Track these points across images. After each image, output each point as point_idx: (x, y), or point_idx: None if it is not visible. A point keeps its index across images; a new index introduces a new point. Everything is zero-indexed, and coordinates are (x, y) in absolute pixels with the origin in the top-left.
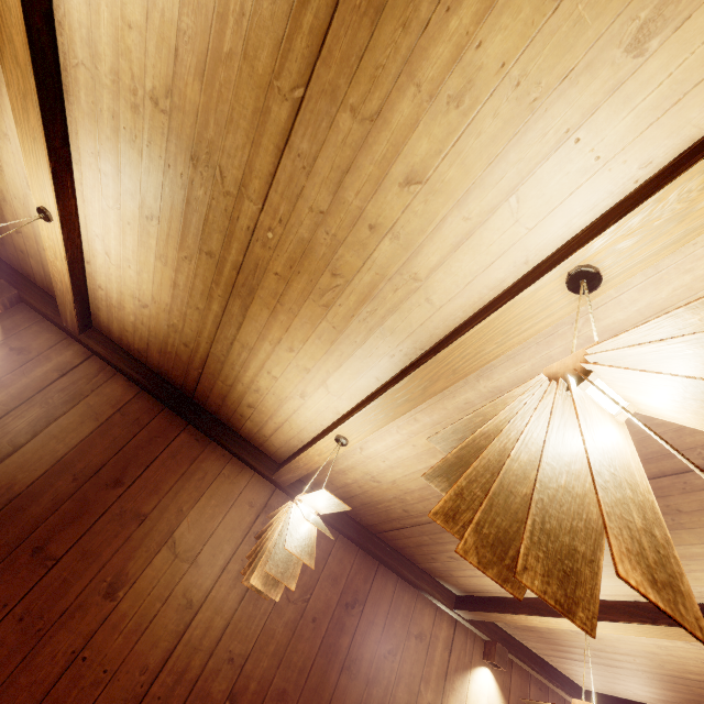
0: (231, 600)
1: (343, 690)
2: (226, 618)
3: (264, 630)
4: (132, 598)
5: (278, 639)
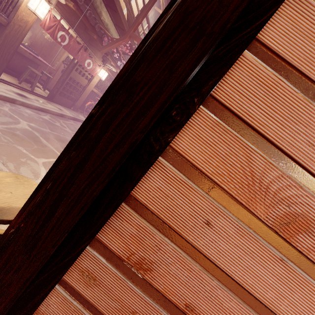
0: (40, 35)
1: (54, 48)
2: (40, 37)
3: (44, 39)
4: (30, 33)
5: (46, 40)
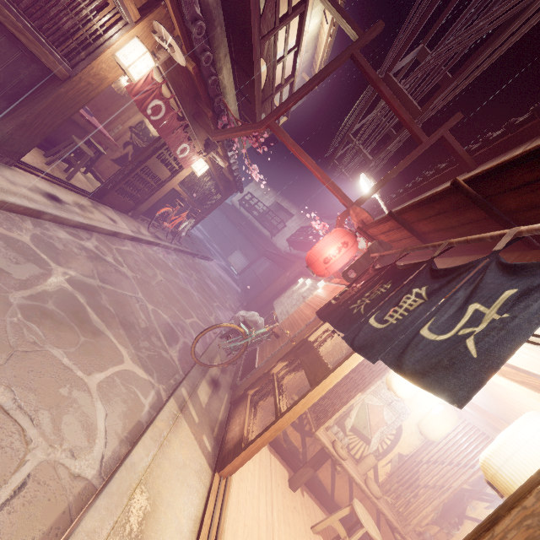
0: None
1: (120, 100)
2: None
3: None
4: None
5: None
